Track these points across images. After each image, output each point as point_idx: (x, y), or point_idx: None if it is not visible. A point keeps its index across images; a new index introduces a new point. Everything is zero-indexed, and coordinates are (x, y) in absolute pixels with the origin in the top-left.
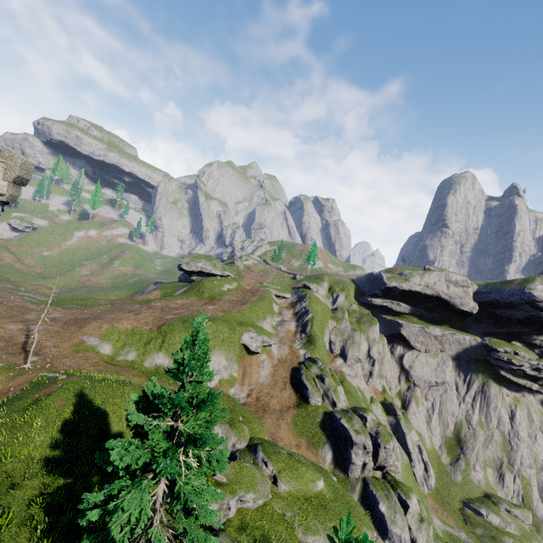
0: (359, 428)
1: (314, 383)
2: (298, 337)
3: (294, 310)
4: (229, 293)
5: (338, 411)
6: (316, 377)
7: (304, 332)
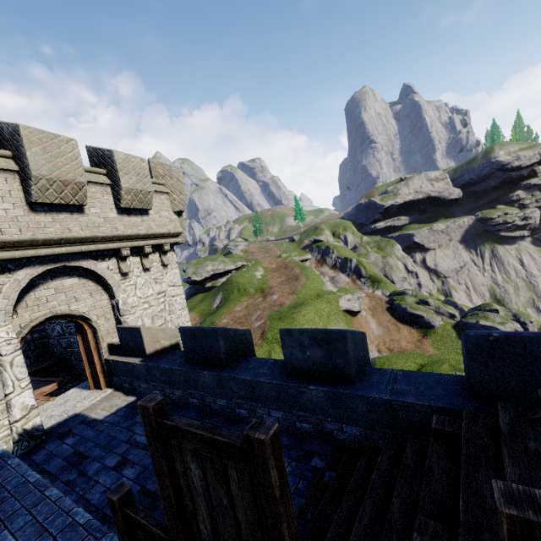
0: (501, 320)
1: (423, 309)
2: (359, 284)
3: (328, 265)
4: (267, 278)
5: (468, 318)
6: (418, 304)
7: (361, 277)
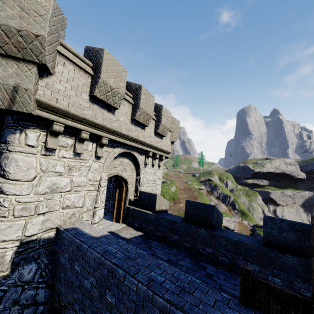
0: None
1: None
2: (233, 213)
3: (214, 196)
4: (177, 193)
5: None
6: None
7: (235, 209)
